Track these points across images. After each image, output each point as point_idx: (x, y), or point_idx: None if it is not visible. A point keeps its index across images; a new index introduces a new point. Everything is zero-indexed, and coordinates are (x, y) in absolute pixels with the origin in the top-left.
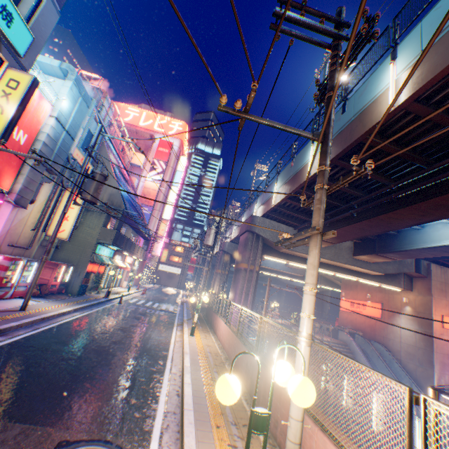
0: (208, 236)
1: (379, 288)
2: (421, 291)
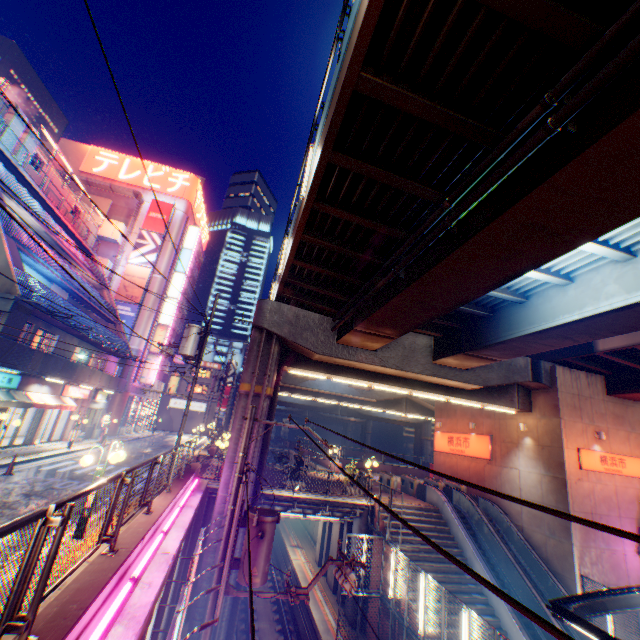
0: (185, 340)
1: (487, 411)
2: (545, 411)
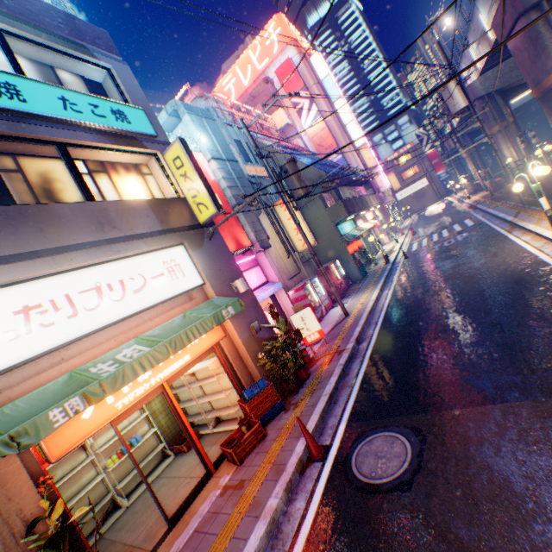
0: (449, 101)
1: None
2: None
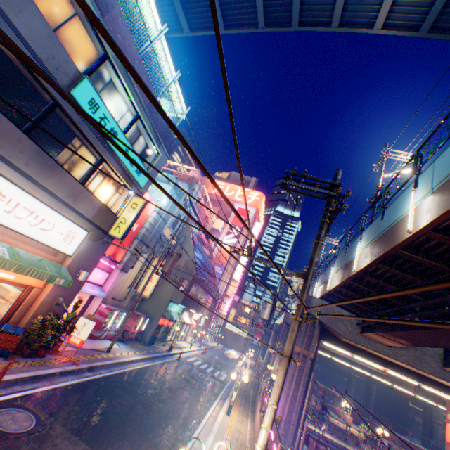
0: (263, 309)
1: None
2: None
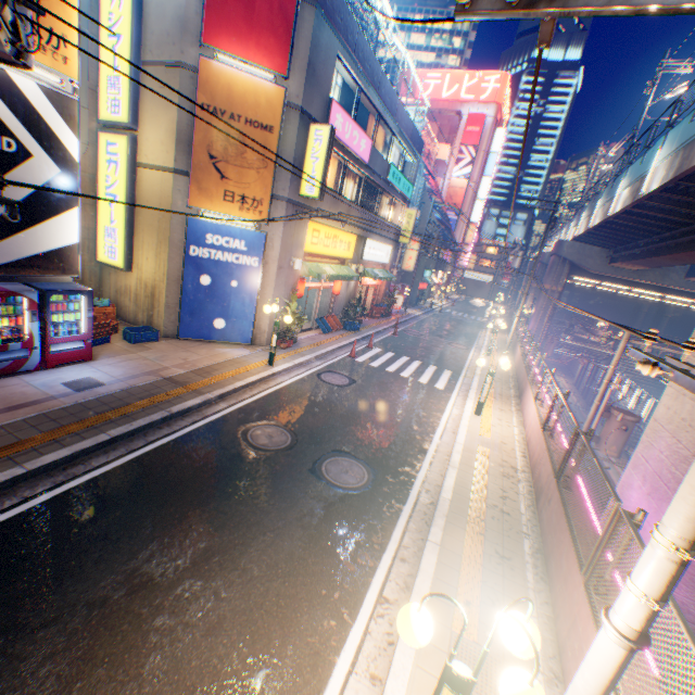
0: (513, 260)
1: None
2: None
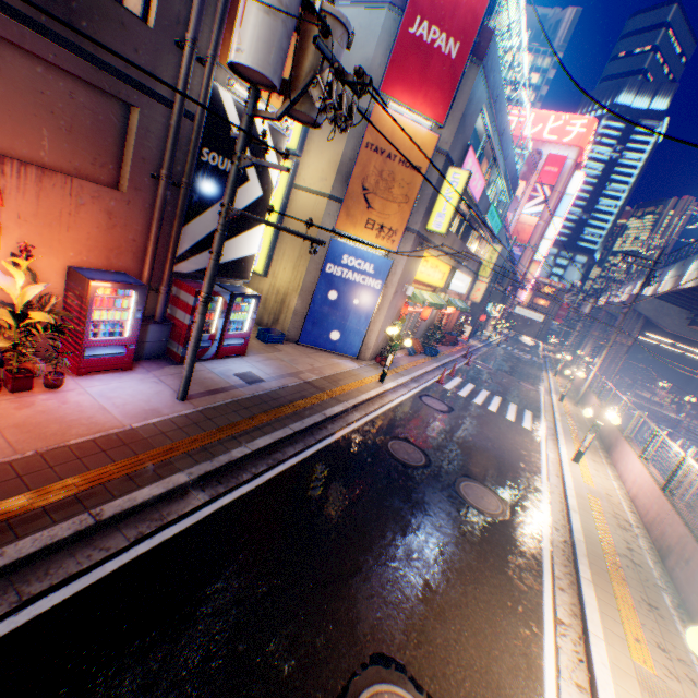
0: (583, 307)
1: None
2: None
